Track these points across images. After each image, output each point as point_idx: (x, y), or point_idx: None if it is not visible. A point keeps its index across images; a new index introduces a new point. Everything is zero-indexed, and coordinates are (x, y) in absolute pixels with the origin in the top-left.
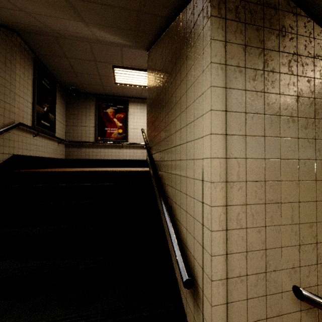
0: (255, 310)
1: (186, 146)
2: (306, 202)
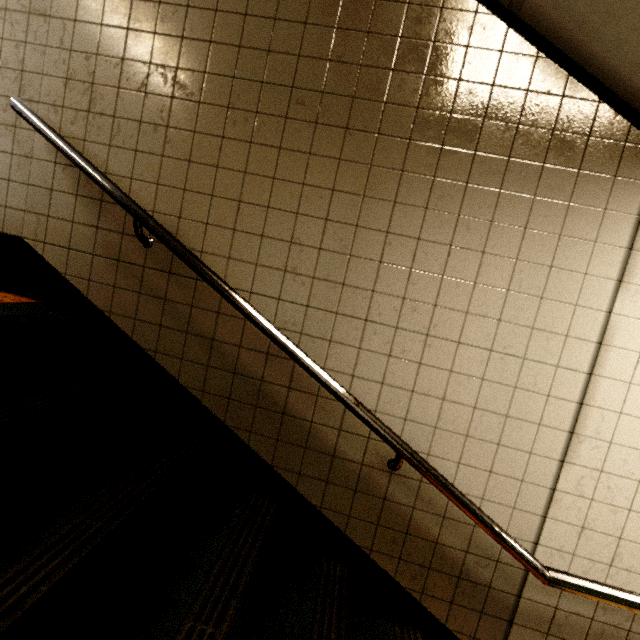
0: (1, 139)
1: None
2: (86, 23)
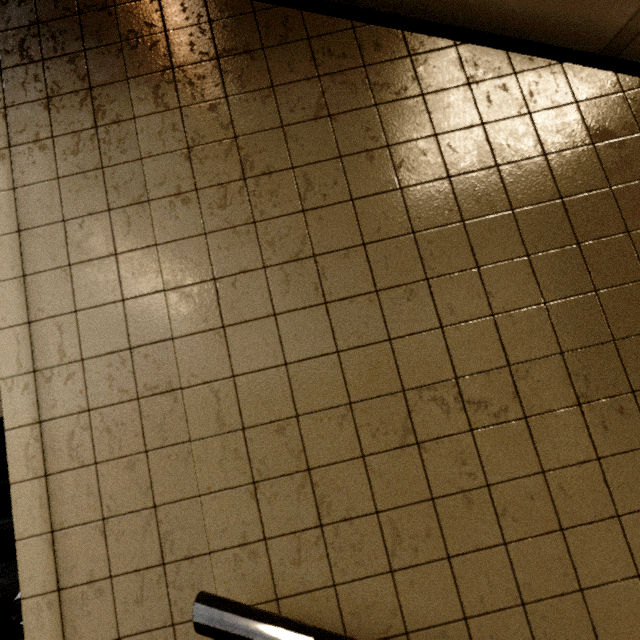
0: None
1: None
2: (256, 372)
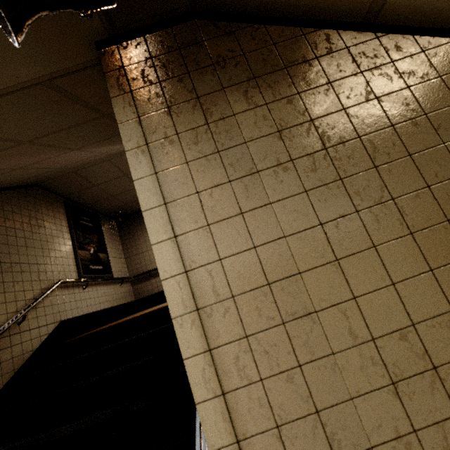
0: None
1: None
2: (371, 293)
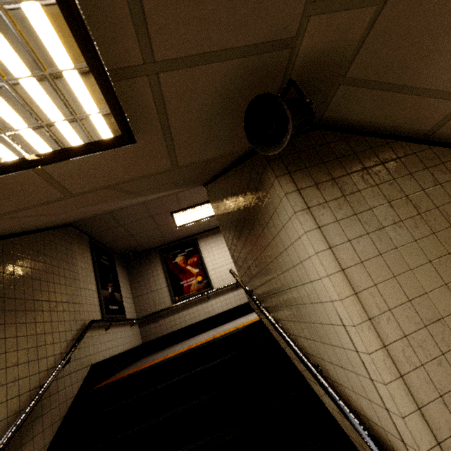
0: None
1: (304, 288)
2: None
